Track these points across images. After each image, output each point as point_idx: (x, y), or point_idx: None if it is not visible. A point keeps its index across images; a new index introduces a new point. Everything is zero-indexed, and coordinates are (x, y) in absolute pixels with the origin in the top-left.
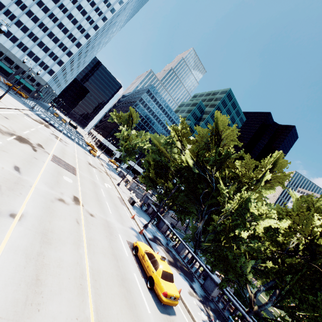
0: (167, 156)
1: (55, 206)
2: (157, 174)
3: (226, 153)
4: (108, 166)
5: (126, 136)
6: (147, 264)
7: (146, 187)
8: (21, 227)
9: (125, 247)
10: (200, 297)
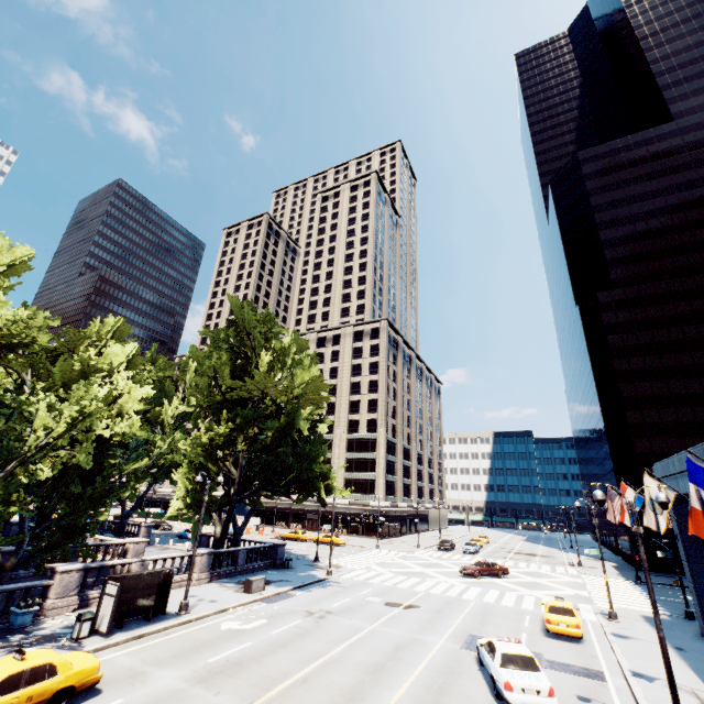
0: None
1: None
2: None
3: None
4: None
5: None
6: (24, 701)
7: None
8: None
9: None
10: None
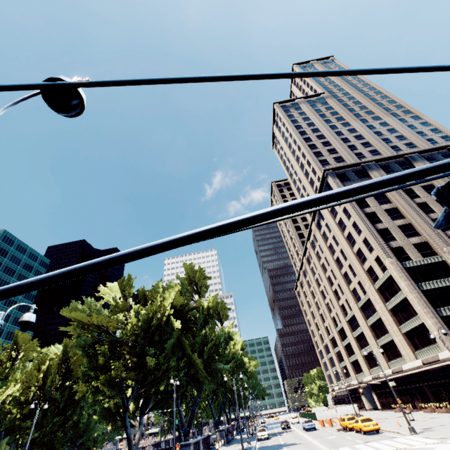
0: None
1: None
2: None
3: None
4: None
5: None
6: None
7: None
8: None
9: None
10: None
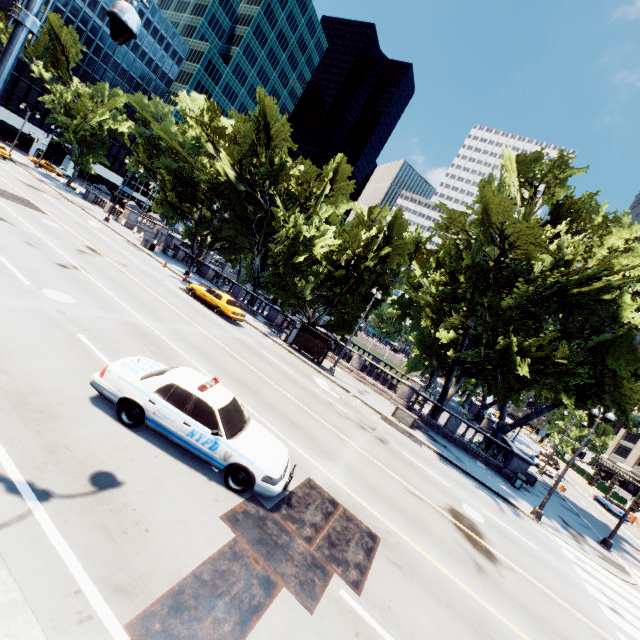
0: (189, 161)
1: (87, 258)
2: (181, 196)
3: (279, 162)
4: (49, 180)
5: (70, 102)
6: (210, 299)
7: (169, 220)
8: (94, 276)
9: (180, 292)
10: (264, 323)
